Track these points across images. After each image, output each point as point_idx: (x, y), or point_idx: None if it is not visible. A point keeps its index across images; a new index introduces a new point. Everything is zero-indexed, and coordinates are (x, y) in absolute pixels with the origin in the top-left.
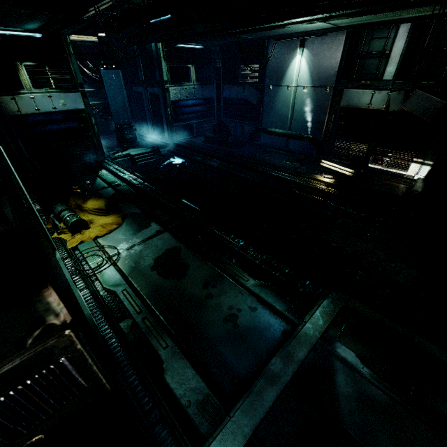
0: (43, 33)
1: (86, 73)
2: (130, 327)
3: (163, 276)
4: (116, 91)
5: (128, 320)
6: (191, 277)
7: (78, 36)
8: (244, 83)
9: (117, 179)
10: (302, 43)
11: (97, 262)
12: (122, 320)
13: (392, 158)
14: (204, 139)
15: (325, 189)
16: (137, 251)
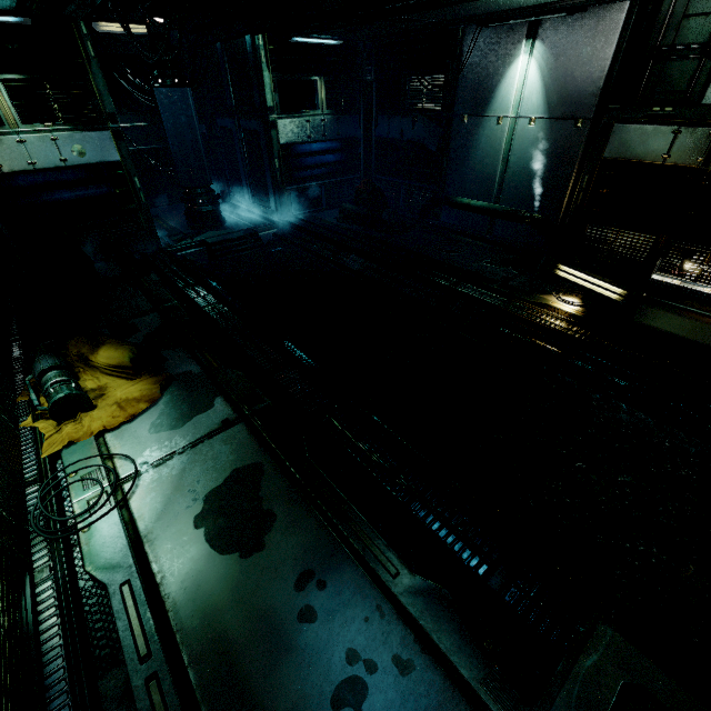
0: (33, 16)
1: (134, 94)
2: (121, 694)
3: (215, 544)
4: (185, 127)
5: (120, 673)
6: (273, 553)
7: (116, 25)
8: (414, 111)
9: (173, 293)
10: (533, 30)
11: (88, 499)
12: (106, 672)
13: (704, 266)
14: (339, 214)
15: (567, 330)
16: (176, 472)
